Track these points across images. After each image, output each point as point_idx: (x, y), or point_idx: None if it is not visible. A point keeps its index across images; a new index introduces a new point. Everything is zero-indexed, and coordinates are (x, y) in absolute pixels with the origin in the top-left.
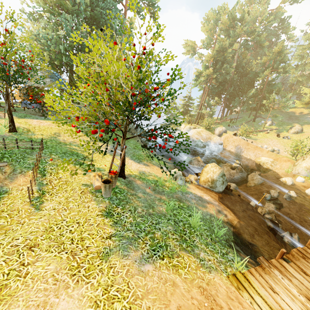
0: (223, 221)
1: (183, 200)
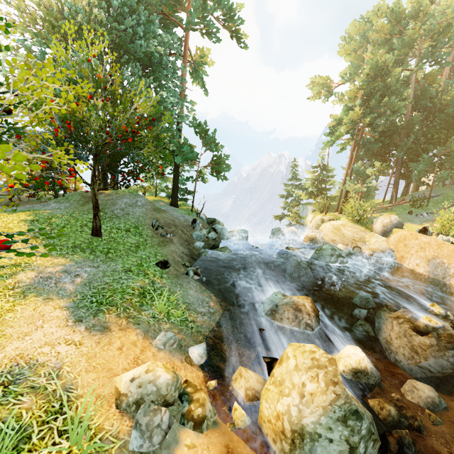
0: None
1: None
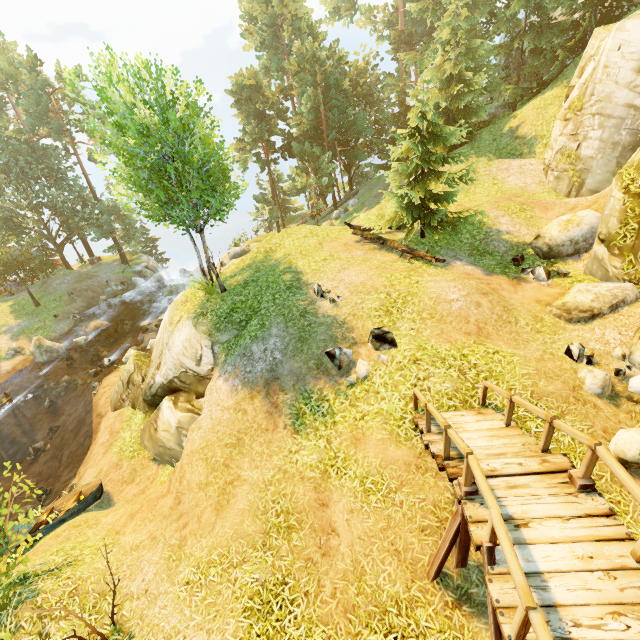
0: None
1: None
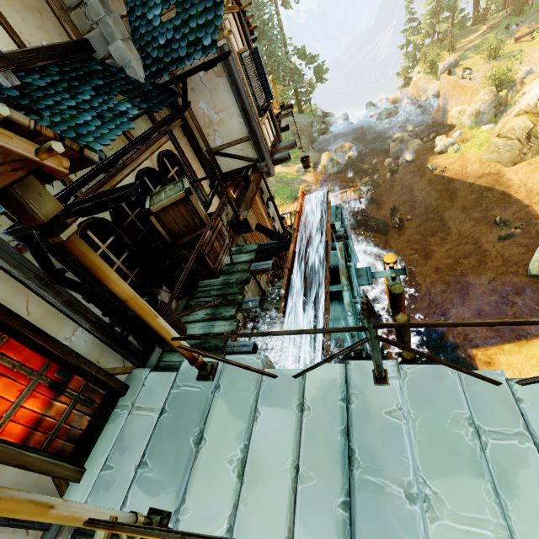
0: (305, 190)
1: (290, 184)
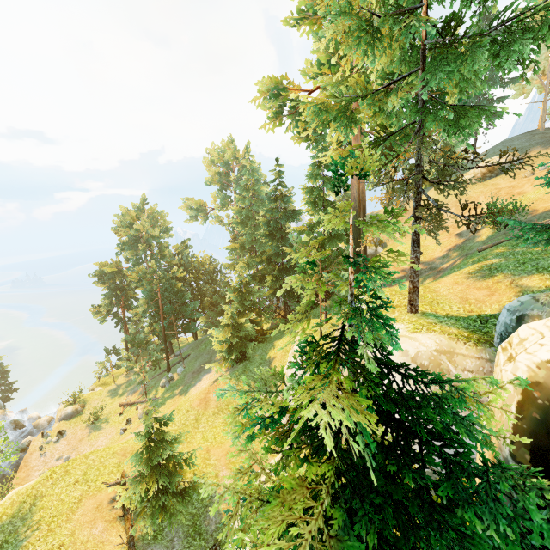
0: None
1: None
